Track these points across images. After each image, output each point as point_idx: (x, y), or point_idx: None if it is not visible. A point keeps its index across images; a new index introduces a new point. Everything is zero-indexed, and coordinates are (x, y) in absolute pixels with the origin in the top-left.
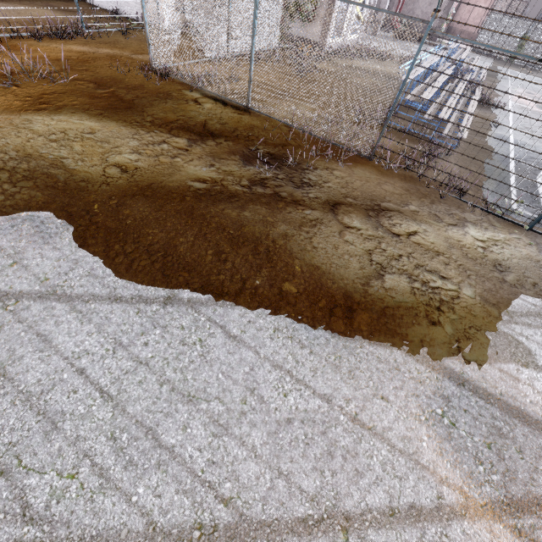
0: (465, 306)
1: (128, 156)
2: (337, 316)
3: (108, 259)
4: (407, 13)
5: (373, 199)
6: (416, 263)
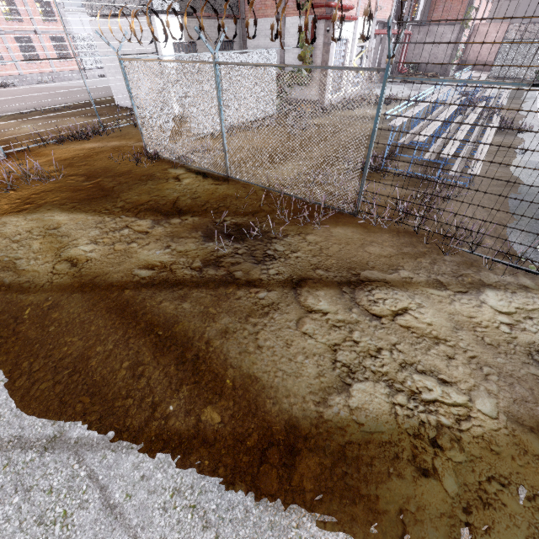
0: (479, 434)
1: (83, 247)
2: (271, 462)
3: (9, 382)
4: (414, 57)
5: (351, 267)
6: (402, 361)
